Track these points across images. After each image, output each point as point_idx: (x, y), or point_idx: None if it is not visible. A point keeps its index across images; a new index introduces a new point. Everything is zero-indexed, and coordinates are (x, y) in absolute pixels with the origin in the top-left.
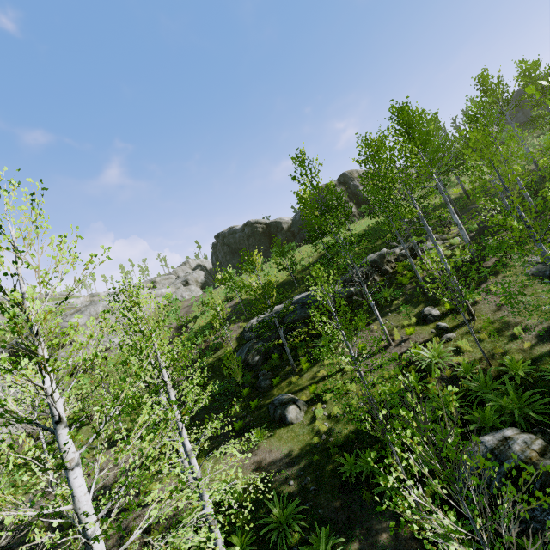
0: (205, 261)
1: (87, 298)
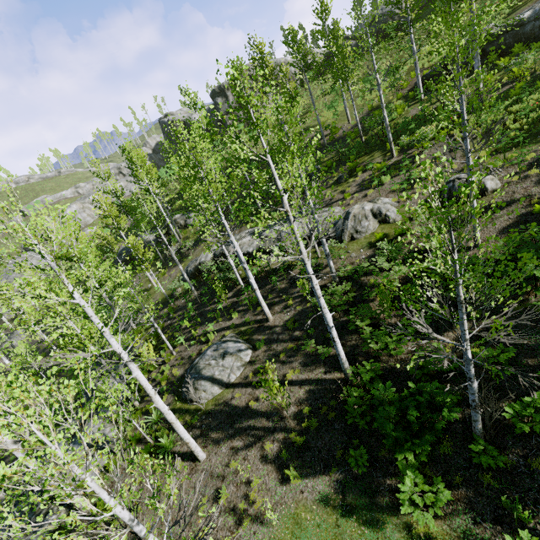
0: None
1: (73, 190)
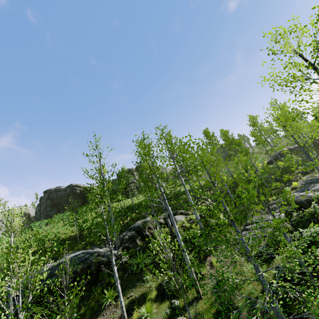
0: (32, 210)
1: None
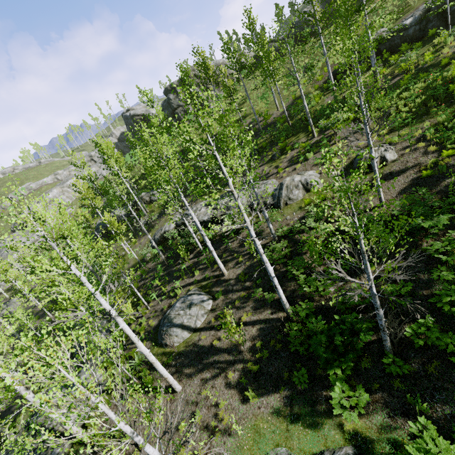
0: None
1: (52, 176)
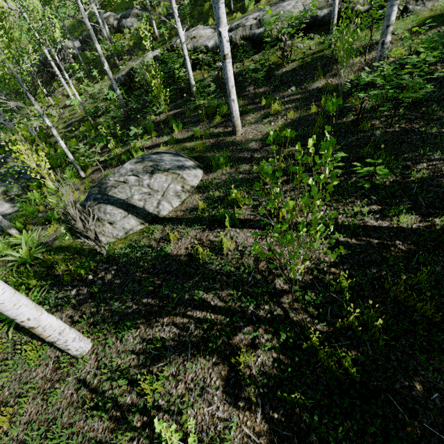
0: None
1: None
